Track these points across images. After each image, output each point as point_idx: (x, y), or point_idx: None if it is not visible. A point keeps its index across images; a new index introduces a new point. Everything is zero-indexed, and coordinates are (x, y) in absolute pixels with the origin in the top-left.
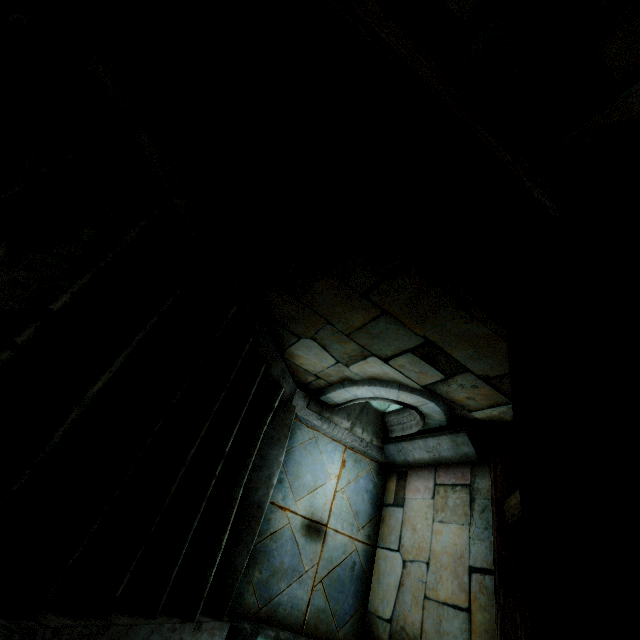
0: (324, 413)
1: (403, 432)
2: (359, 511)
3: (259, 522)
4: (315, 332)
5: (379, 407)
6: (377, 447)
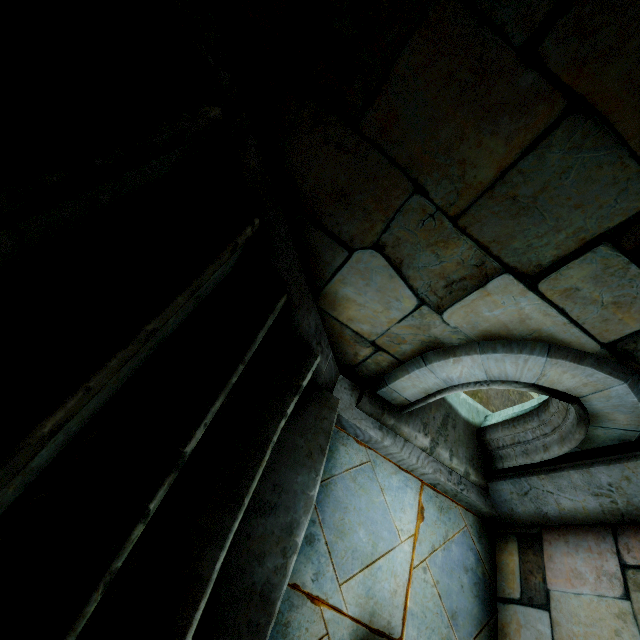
0: (385, 418)
1: (528, 458)
2: (457, 611)
3: (262, 638)
4: (384, 226)
5: (471, 418)
6: (476, 486)
